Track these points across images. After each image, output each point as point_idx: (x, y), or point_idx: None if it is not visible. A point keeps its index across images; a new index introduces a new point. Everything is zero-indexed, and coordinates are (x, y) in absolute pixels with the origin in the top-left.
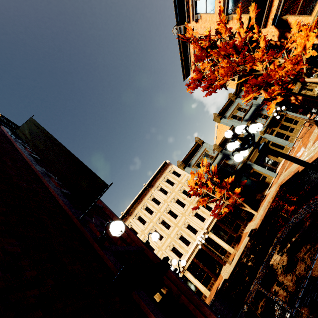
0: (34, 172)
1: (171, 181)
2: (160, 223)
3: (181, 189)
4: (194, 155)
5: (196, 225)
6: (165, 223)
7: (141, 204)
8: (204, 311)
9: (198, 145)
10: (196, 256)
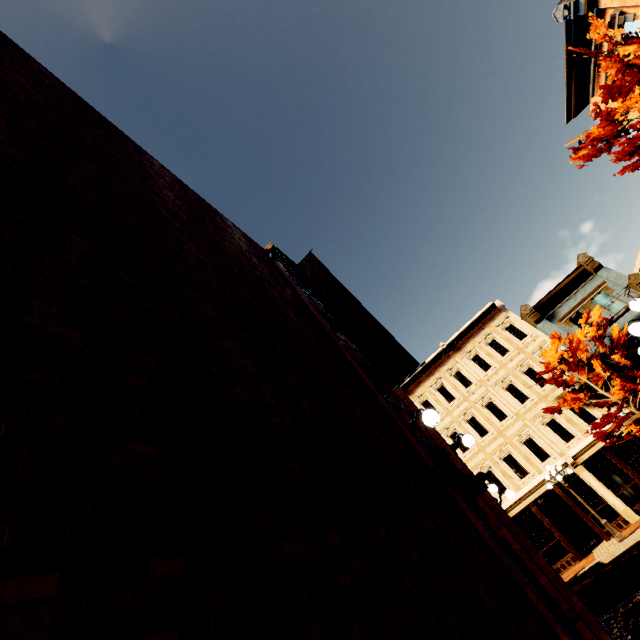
0: (326, 331)
1: (501, 346)
2: (465, 422)
3: (521, 365)
4: (567, 295)
5: (546, 444)
6: (476, 423)
7: (432, 379)
8: (537, 560)
9: (582, 274)
10: (536, 501)
